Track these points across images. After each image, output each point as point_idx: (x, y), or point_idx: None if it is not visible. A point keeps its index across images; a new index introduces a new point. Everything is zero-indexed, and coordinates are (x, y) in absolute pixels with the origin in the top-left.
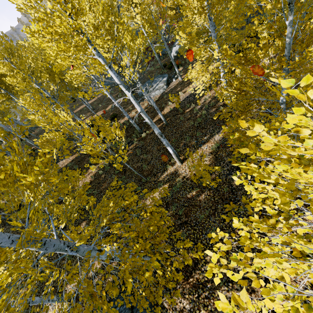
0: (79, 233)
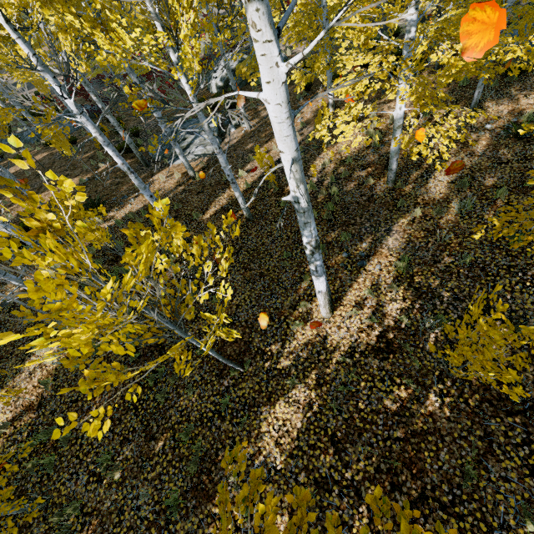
0: None
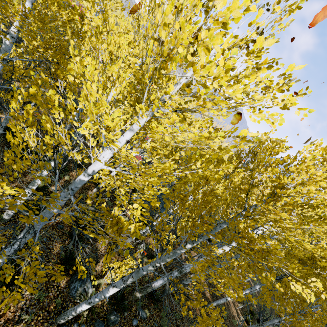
0: None
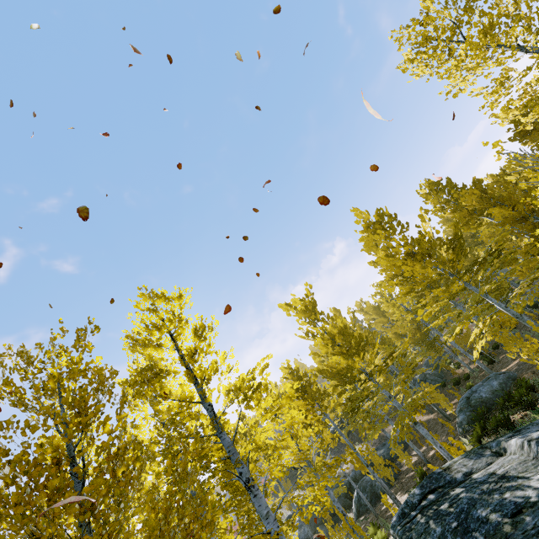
0: None
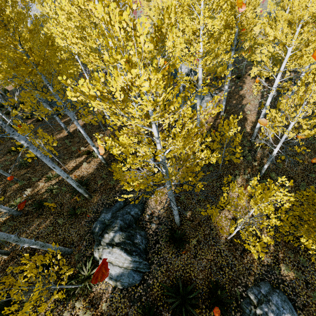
0: None
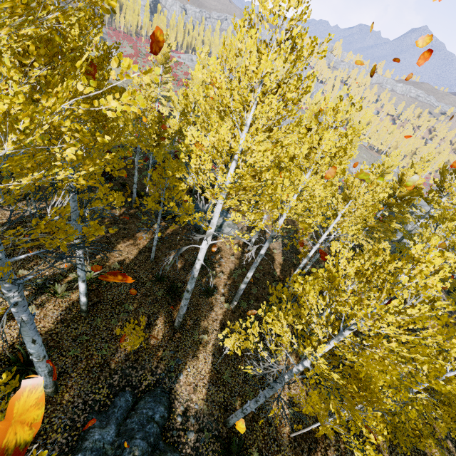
0: (390, 452)
